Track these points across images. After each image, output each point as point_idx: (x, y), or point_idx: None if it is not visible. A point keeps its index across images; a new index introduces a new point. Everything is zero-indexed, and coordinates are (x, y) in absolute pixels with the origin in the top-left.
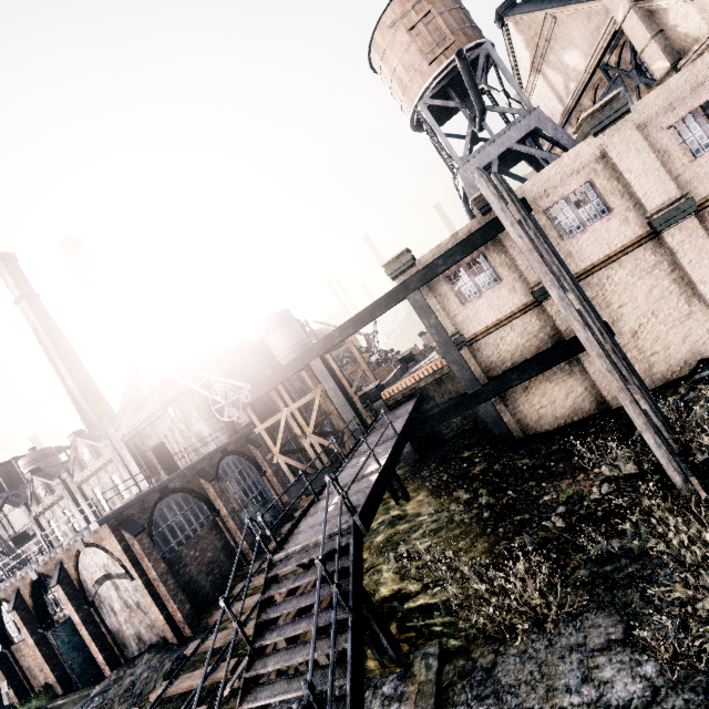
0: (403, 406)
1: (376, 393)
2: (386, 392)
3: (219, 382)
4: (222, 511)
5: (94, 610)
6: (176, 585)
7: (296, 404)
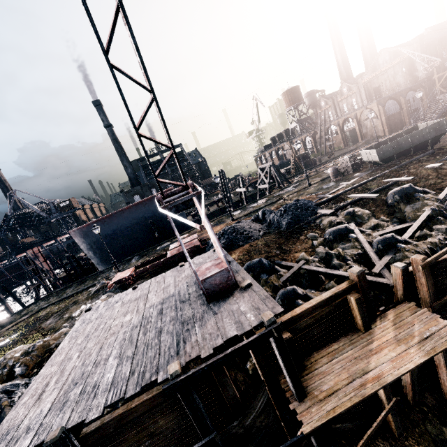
0: None
1: None
2: None
3: (418, 58)
4: (403, 109)
5: (361, 127)
6: (388, 123)
7: None
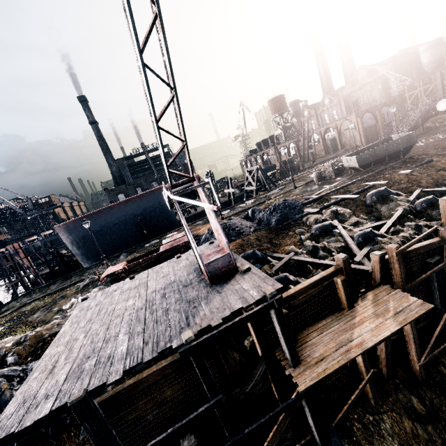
0: None
1: None
2: None
3: (392, 77)
4: (379, 122)
5: (341, 137)
6: (365, 134)
7: (423, 87)
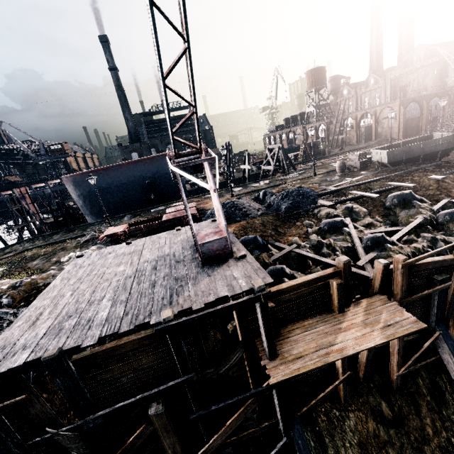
0: None
1: None
2: None
3: (453, 63)
4: (424, 115)
5: (377, 126)
6: (404, 126)
7: None
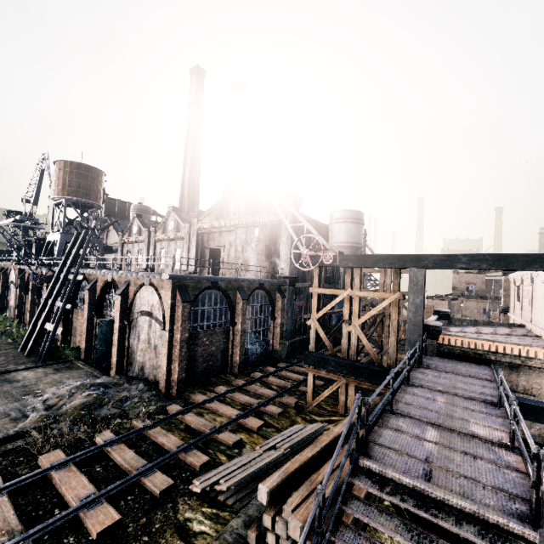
0: (464, 363)
1: (435, 332)
2: (446, 338)
3: (286, 234)
4: (237, 325)
5: (128, 328)
6: (186, 355)
7: (362, 293)
